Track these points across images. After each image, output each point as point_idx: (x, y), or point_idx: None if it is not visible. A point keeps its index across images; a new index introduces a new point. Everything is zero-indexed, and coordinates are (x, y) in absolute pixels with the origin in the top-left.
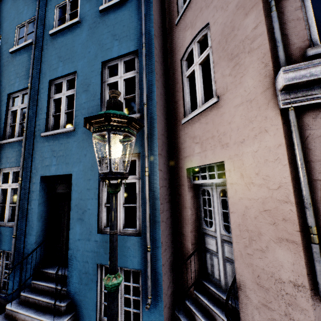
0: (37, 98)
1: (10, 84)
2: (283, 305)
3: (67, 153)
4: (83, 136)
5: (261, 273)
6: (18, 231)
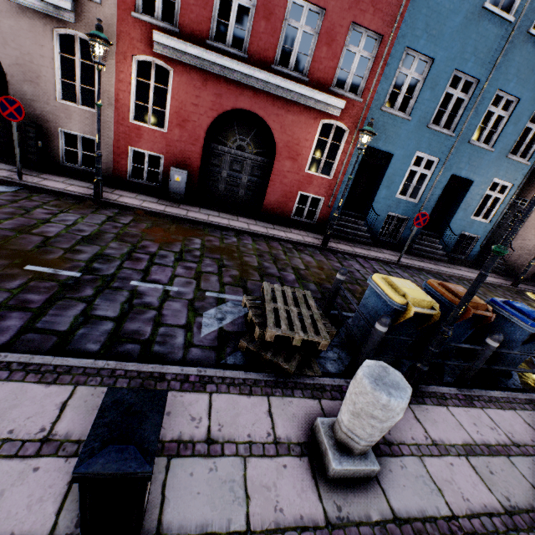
0: (480, 100)
1: (463, 57)
2: (529, 248)
3: (478, 166)
4: (494, 159)
5: (526, 240)
6: (420, 207)
